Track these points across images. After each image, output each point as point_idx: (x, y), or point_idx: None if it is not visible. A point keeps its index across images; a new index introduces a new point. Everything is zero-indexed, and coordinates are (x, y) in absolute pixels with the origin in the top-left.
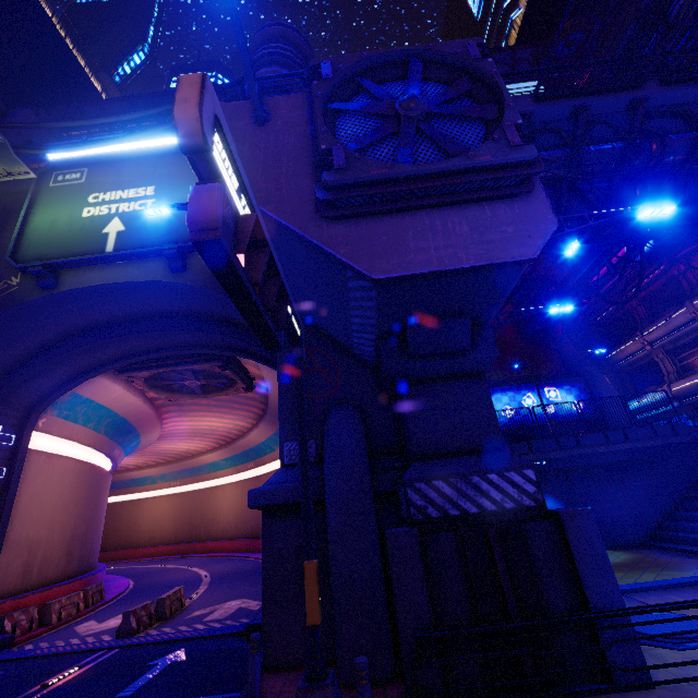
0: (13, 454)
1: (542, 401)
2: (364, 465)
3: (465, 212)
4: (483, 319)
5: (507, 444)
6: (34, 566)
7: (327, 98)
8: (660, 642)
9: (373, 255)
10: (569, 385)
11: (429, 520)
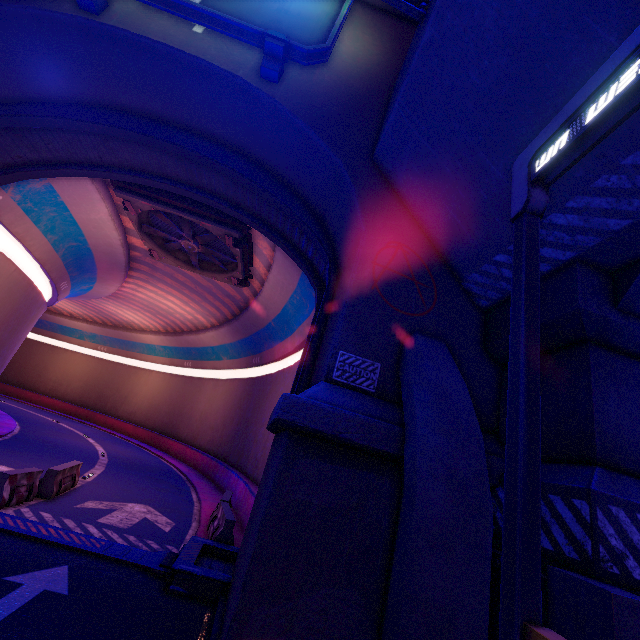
0: None
1: None
2: (480, 432)
3: None
4: None
5: None
6: None
7: None
8: None
9: None
10: None
11: (628, 581)
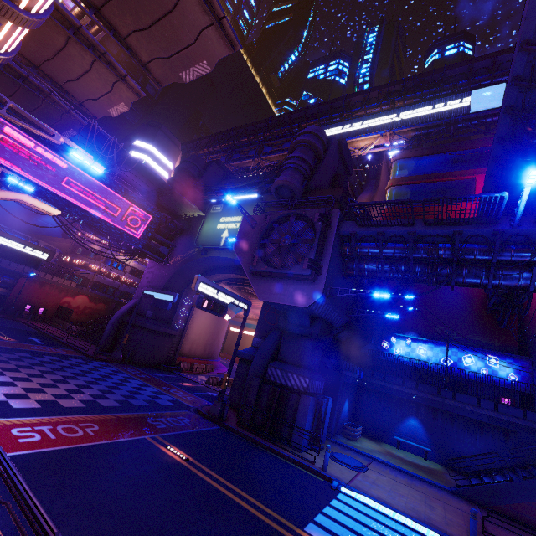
0: (191, 307)
1: (446, 362)
2: (268, 356)
3: (295, 282)
4: (317, 316)
5: (403, 378)
6: (193, 349)
7: (266, 230)
8: (332, 457)
9: (263, 292)
10: (513, 359)
11: (270, 380)
